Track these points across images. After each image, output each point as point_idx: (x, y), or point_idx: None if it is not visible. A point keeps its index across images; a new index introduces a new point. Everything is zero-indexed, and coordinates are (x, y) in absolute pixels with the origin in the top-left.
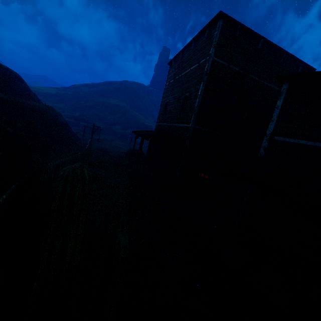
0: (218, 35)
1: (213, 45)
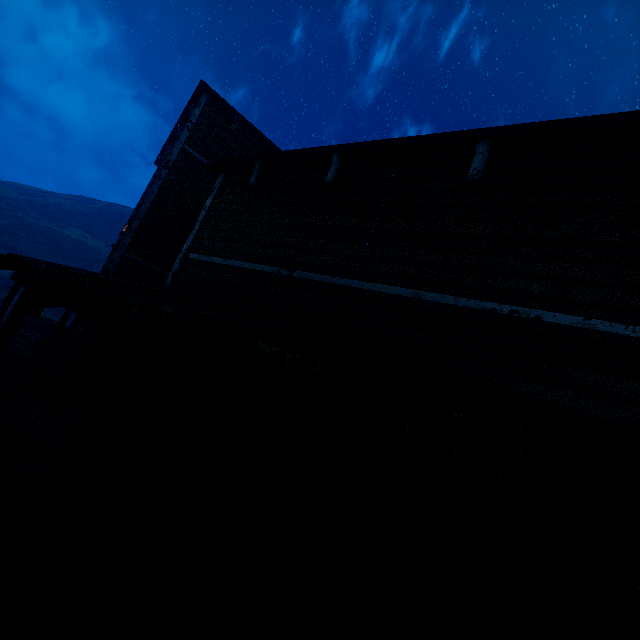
0: (199, 115)
1: (186, 127)
